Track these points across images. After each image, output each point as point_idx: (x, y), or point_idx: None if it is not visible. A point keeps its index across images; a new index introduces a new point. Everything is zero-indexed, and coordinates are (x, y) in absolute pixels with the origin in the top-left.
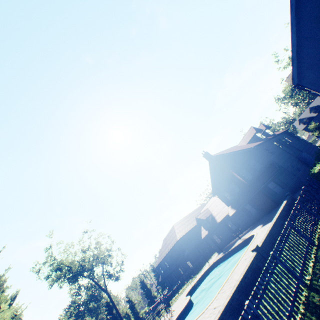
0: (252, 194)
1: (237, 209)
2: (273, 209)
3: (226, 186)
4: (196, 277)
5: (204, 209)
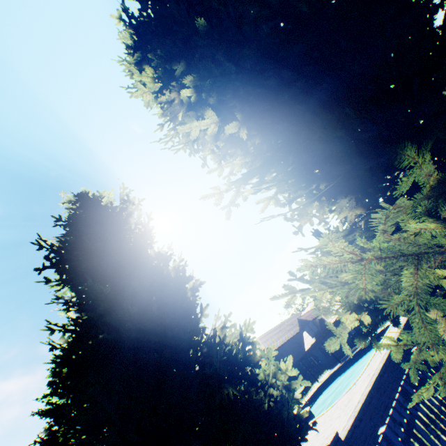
0: None
1: None
2: None
3: None
4: (304, 398)
5: (308, 310)
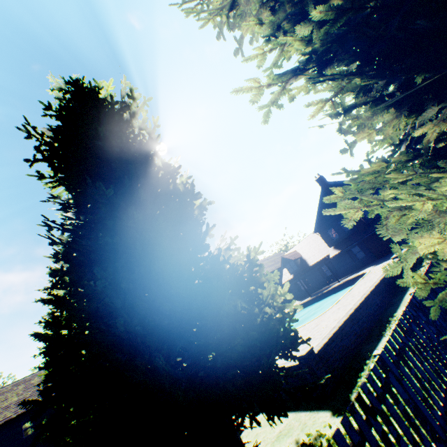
0: (368, 233)
1: (342, 250)
2: (388, 254)
3: (335, 222)
4: None
5: (292, 251)
